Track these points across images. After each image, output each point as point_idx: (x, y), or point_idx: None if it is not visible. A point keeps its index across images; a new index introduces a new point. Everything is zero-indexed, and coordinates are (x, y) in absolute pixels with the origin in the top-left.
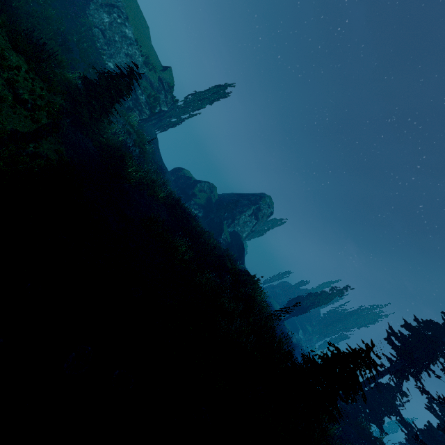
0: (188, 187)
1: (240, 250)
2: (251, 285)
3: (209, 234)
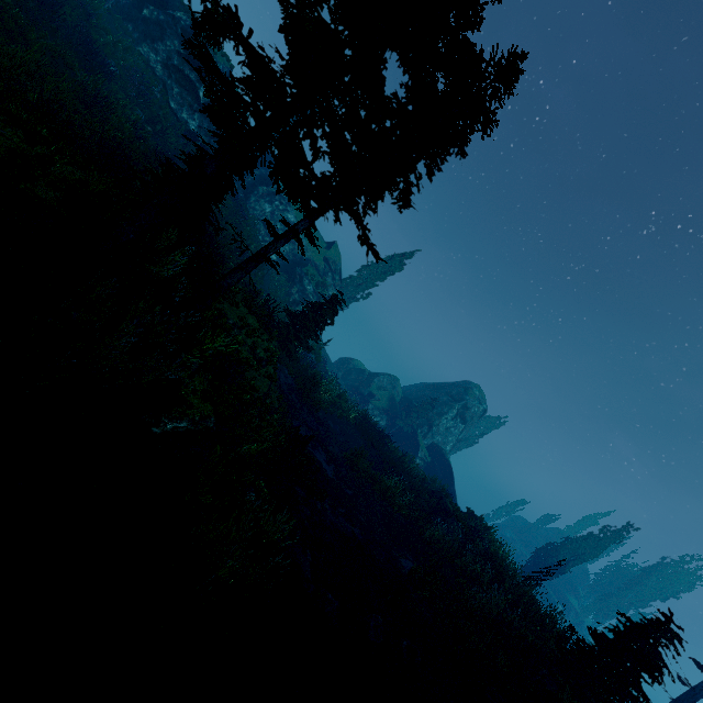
0: (362, 384)
1: (446, 473)
2: (485, 533)
3: (408, 457)
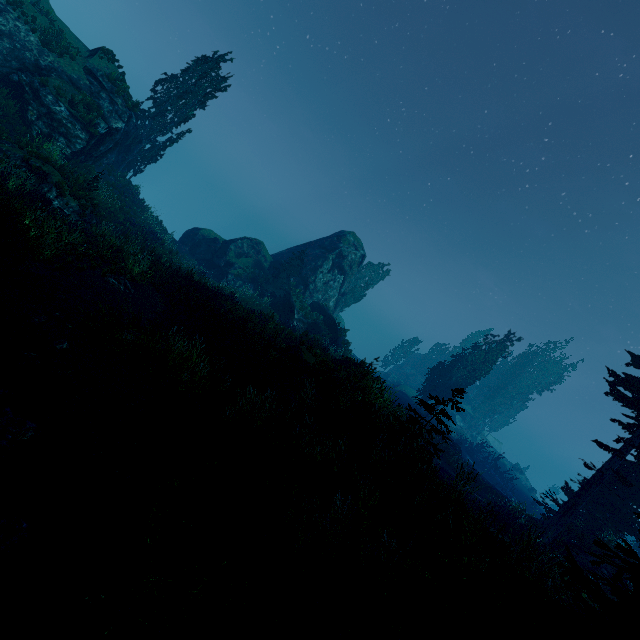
0: (216, 255)
1: (331, 329)
2: (359, 382)
3: (265, 317)
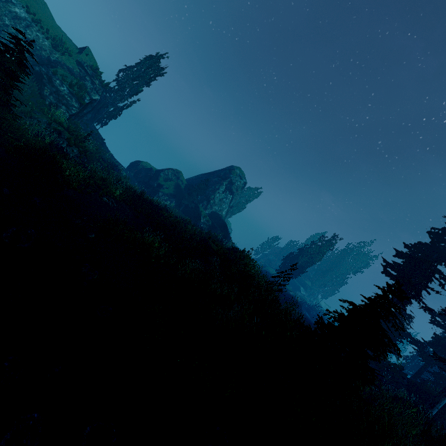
0: (151, 179)
1: (223, 229)
2: (242, 261)
3: (186, 221)
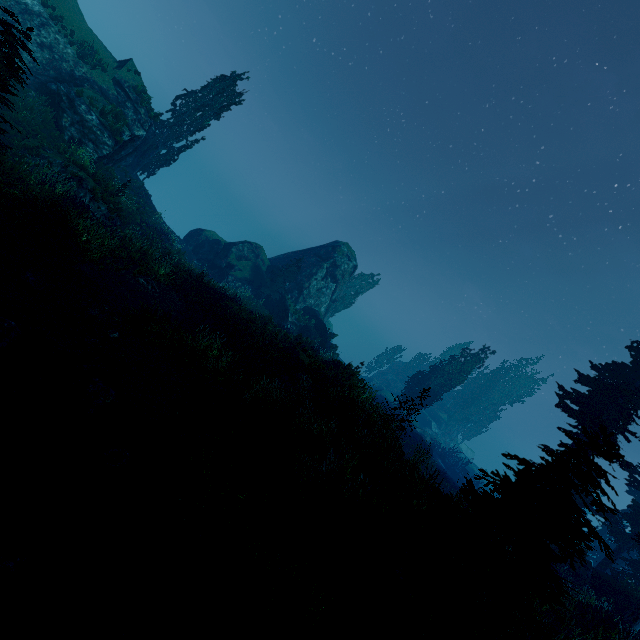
0: (218, 256)
1: (321, 333)
2: (346, 381)
3: (265, 319)
